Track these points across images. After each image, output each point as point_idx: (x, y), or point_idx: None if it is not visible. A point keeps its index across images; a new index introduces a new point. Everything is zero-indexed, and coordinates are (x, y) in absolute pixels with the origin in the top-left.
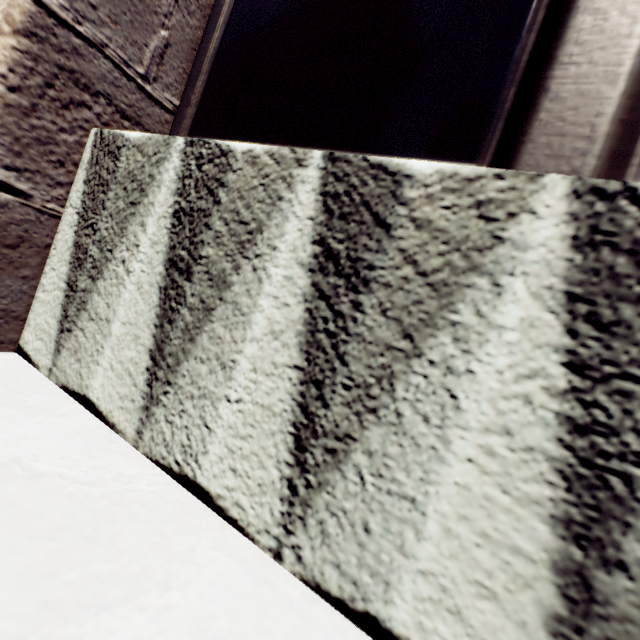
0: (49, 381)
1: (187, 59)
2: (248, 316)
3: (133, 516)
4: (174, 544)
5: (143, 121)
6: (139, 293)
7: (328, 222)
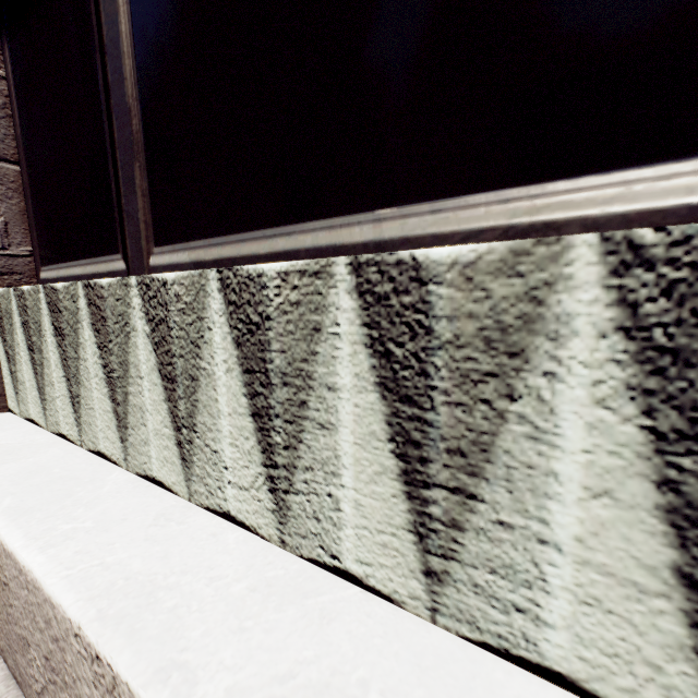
0: (21, 419)
1: (23, 222)
2: (50, 362)
3: (30, 448)
4: (41, 451)
5: (15, 270)
6: (27, 366)
7: (52, 315)
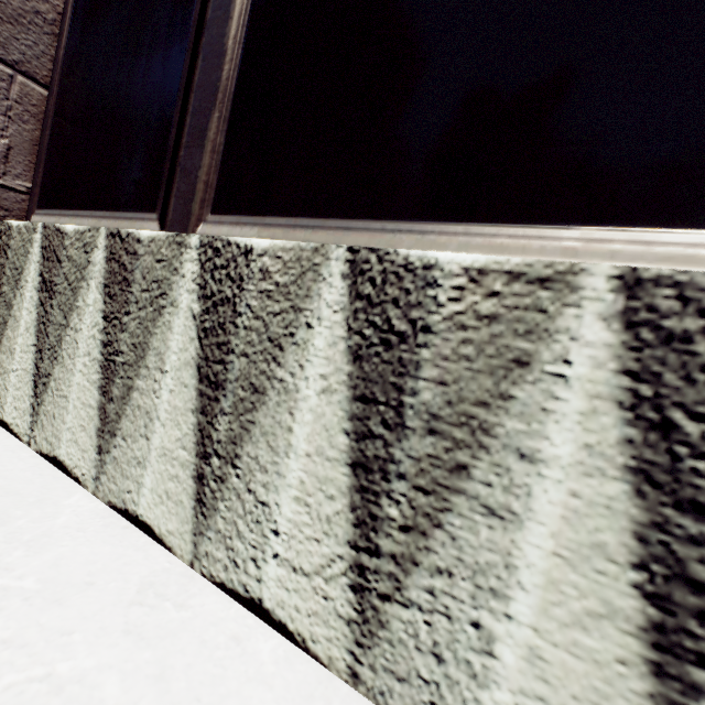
0: None
1: (31, 153)
2: (19, 322)
3: None
4: None
5: (2, 204)
6: None
7: (44, 263)
